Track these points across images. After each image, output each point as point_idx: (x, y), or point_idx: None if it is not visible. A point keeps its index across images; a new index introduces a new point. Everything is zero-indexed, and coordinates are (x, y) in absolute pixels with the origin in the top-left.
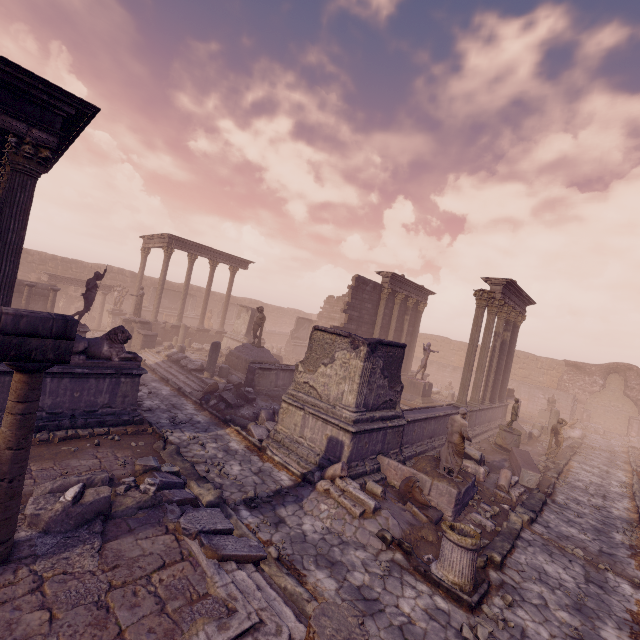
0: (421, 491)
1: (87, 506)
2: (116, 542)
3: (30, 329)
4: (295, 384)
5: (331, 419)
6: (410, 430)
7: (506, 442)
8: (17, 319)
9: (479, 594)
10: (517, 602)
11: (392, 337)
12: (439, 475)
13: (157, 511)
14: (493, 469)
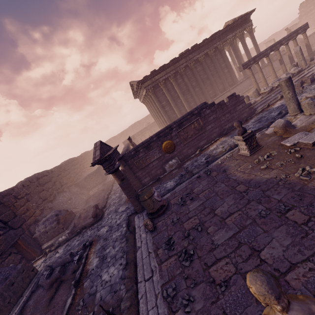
0: None
1: None
2: None
3: (304, 26)
4: None
5: None
6: None
7: None
8: (303, 26)
9: None
10: None
11: None
12: None
13: None
14: None
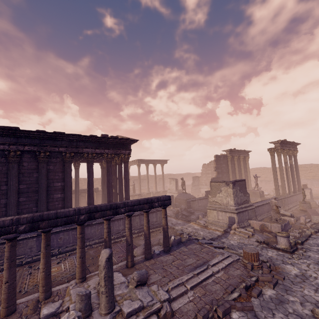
0: (267, 228)
1: (177, 240)
2: (188, 246)
3: (165, 199)
4: (209, 202)
5: (227, 210)
6: (257, 210)
7: (304, 208)
8: (163, 198)
9: (293, 249)
10: (308, 251)
11: (238, 175)
12: (272, 222)
13: (191, 241)
14: (299, 219)
